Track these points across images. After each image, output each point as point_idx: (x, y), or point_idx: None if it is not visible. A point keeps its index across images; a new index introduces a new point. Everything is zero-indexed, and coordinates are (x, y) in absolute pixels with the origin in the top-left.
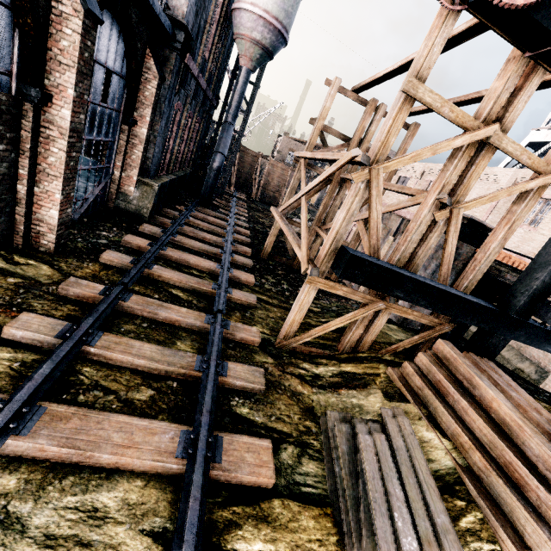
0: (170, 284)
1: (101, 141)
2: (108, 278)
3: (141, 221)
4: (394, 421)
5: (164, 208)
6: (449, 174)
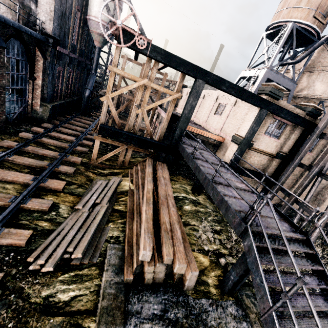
0: (49, 144)
1: (19, 88)
2: (21, 141)
3: (44, 122)
4: (114, 179)
5: (58, 116)
6: (137, 96)
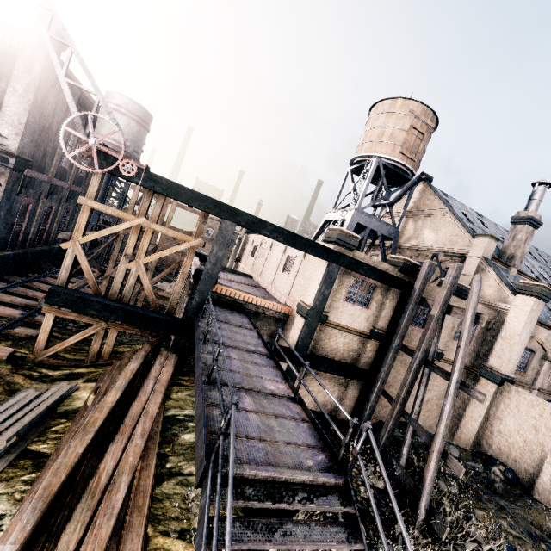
0: None
1: None
2: None
3: None
4: (59, 387)
5: (9, 275)
6: (128, 243)
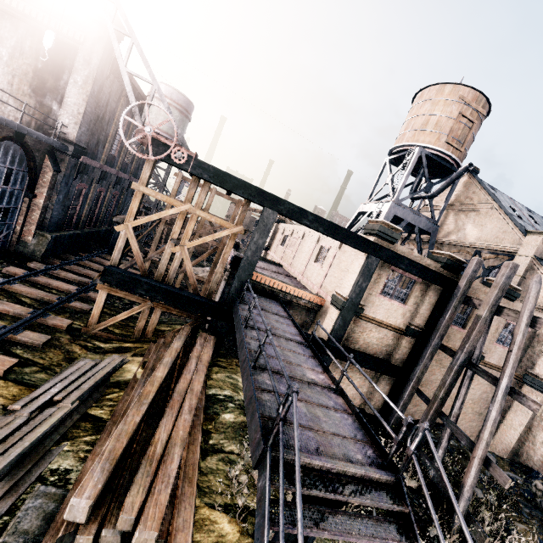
0: (24, 295)
1: (2, 208)
2: None
3: (35, 261)
4: (112, 358)
5: (64, 253)
6: (174, 228)
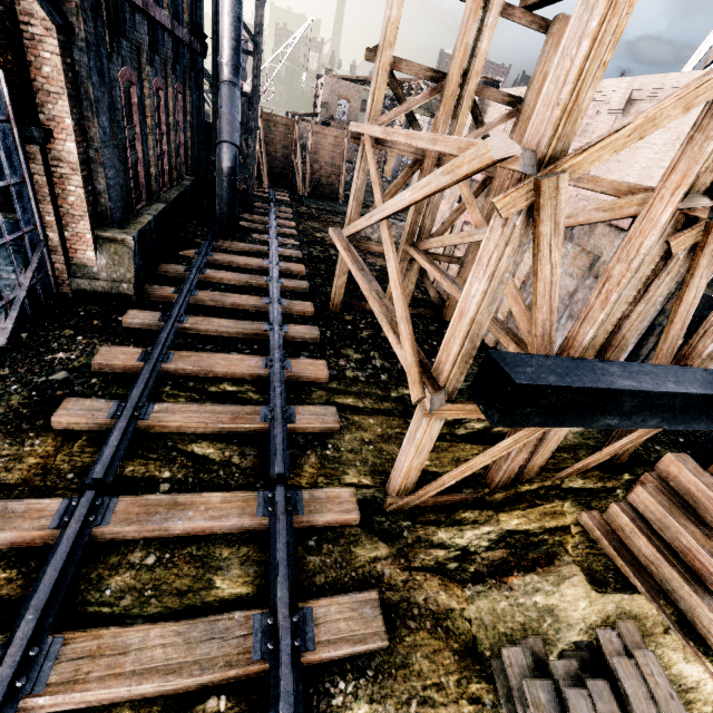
0: (189, 433)
1: None
2: (72, 465)
3: (125, 304)
4: (632, 668)
5: (160, 265)
6: None
